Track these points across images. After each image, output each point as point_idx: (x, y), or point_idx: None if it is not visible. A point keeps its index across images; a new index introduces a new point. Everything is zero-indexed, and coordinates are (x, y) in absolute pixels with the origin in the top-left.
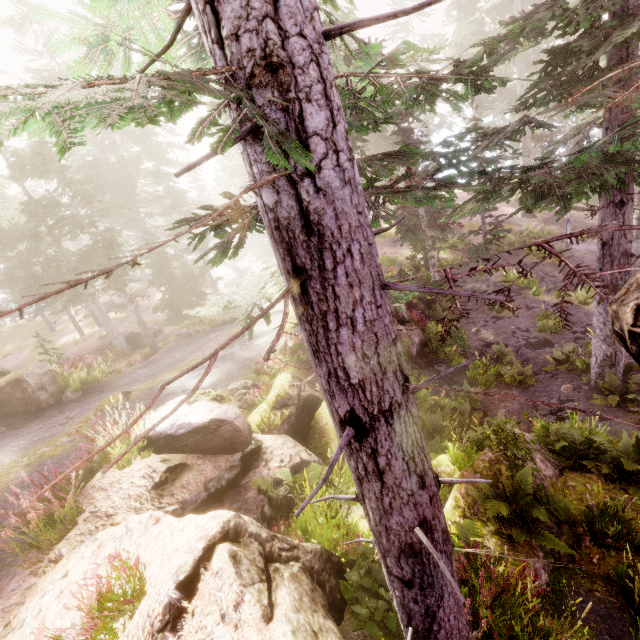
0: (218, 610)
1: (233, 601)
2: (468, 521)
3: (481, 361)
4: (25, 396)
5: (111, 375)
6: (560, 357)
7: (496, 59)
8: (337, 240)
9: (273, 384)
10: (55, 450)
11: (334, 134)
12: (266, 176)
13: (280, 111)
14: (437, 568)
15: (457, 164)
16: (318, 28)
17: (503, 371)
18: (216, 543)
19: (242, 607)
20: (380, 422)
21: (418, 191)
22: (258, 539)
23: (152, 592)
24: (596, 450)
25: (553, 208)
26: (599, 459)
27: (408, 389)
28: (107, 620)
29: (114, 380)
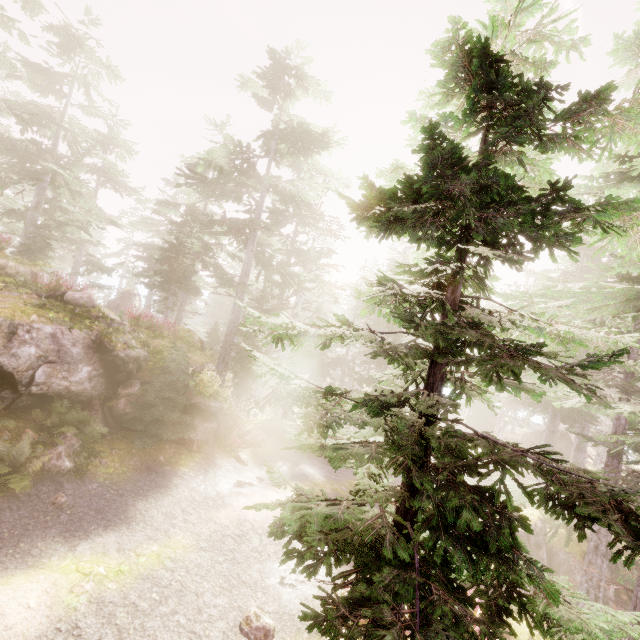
0: None
1: None
2: None
3: None
4: None
5: None
6: None
7: None
8: None
9: None
10: (341, 491)
11: None
12: None
13: None
14: None
15: None
16: None
17: None
18: None
19: None
20: None
21: None
22: None
23: None
24: None
25: None
26: None
27: None
28: None
29: None
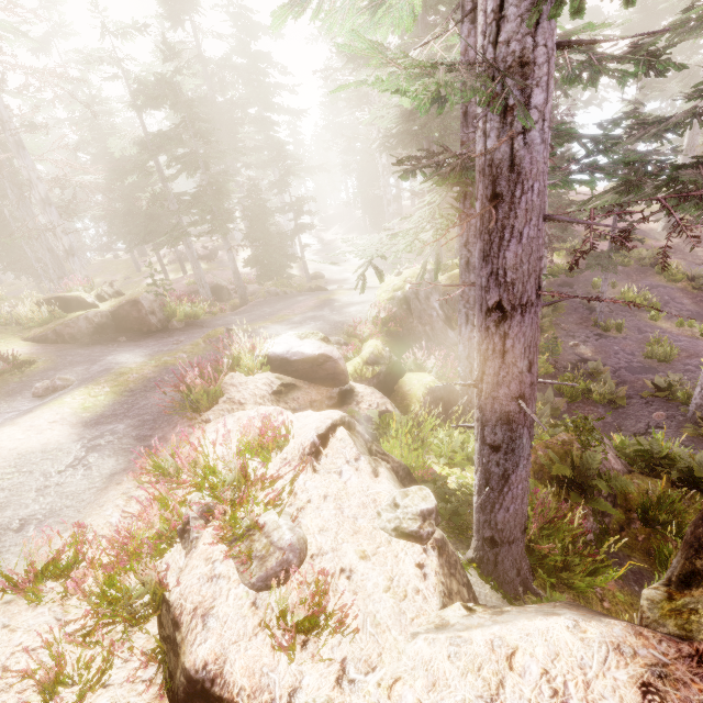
0: (344, 458)
1: (354, 456)
2: (532, 480)
3: (572, 374)
4: (140, 316)
5: (208, 315)
6: (661, 384)
7: (677, 42)
8: (528, 178)
9: (363, 347)
10: (175, 361)
11: (545, 109)
12: (495, 130)
13: (519, 91)
14: (521, 440)
15: (606, 149)
16: (554, 40)
17: (594, 388)
18: (337, 425)
19: (360, 462)
20: (516, 312)
21: (560, 171)
22: (363, 437)
23: (299, 436)
24: (671, 462)
25: (696, 211)
26: (671, 468)
27: (539, 297)
28: (262, 451)
29: (211, 320)
